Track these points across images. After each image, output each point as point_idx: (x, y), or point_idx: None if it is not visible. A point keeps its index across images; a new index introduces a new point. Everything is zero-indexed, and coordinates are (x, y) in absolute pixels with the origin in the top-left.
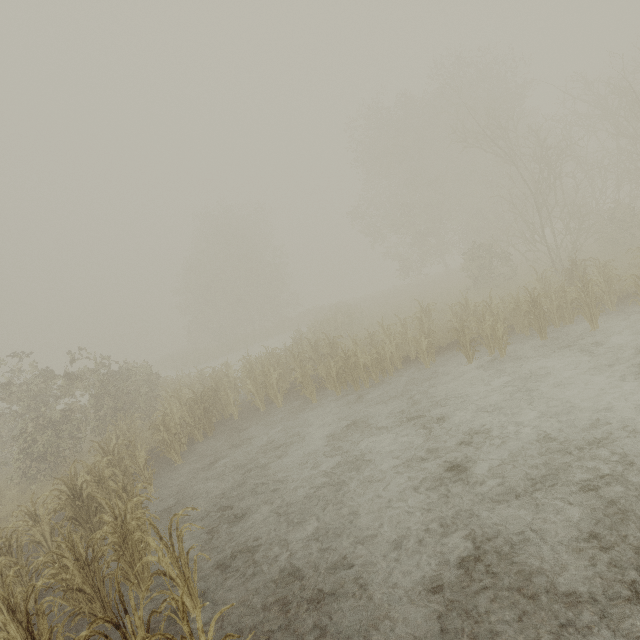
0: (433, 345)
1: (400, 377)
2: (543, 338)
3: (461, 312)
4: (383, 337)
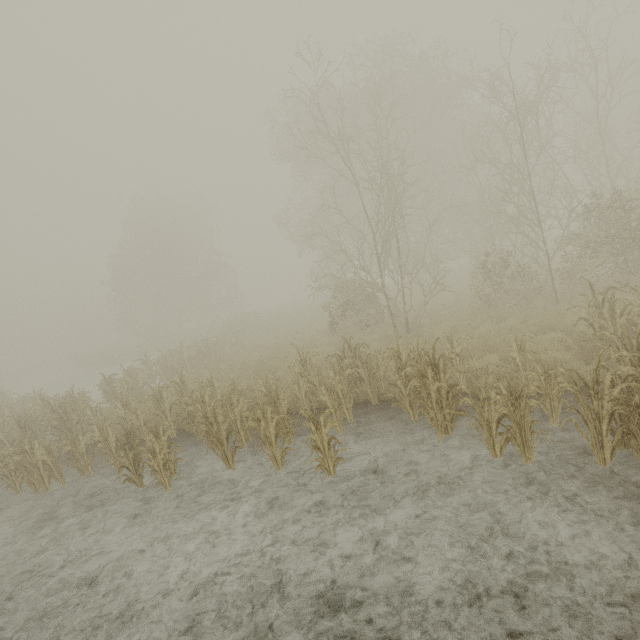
0: (184, 427)
1: (87, 482)
2: (231, 467)
3: (265, 375)
4: (122, 412)
